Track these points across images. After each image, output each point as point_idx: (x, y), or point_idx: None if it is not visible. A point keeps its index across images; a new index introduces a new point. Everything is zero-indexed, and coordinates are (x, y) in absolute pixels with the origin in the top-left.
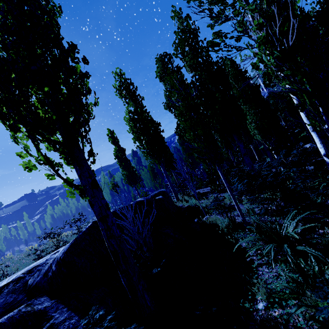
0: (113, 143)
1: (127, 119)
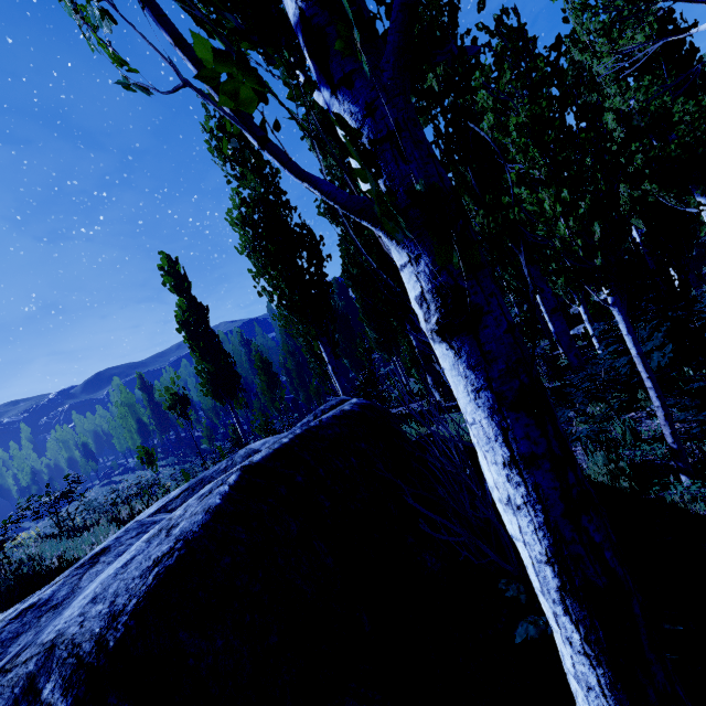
0: (176, 289)
1: (233, 219)
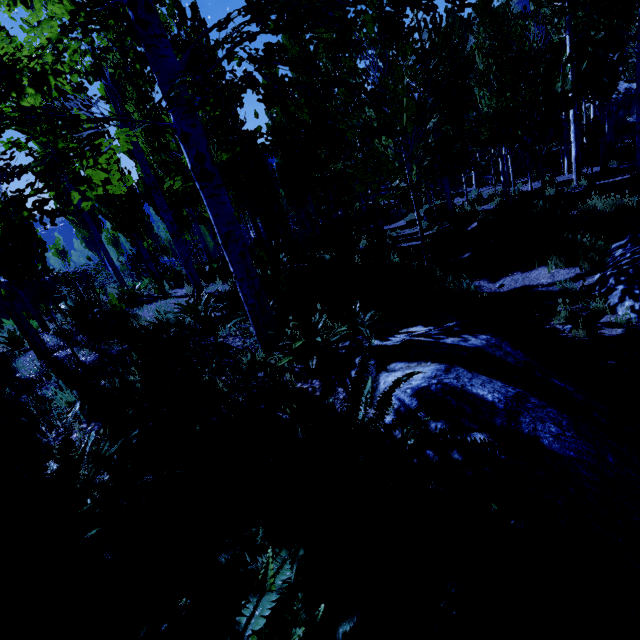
0: None
1: None
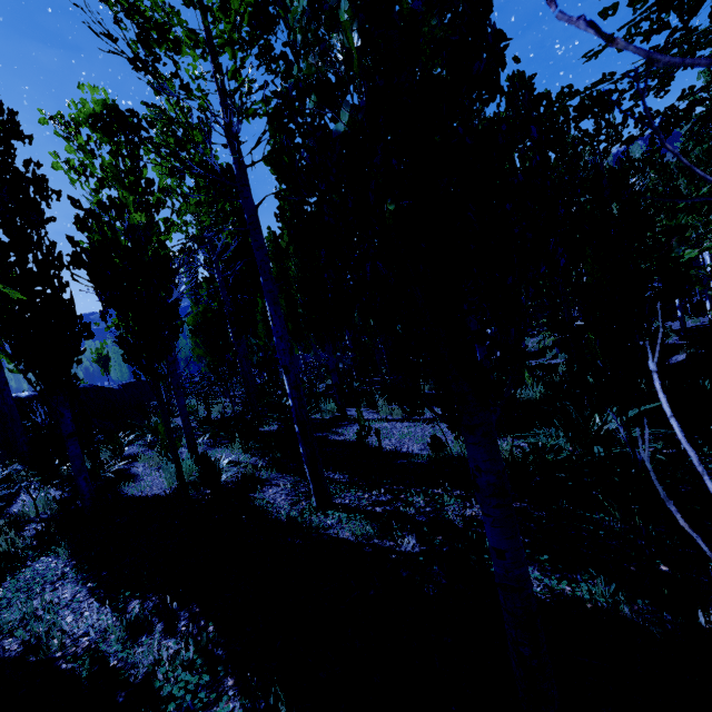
0: None
1: None
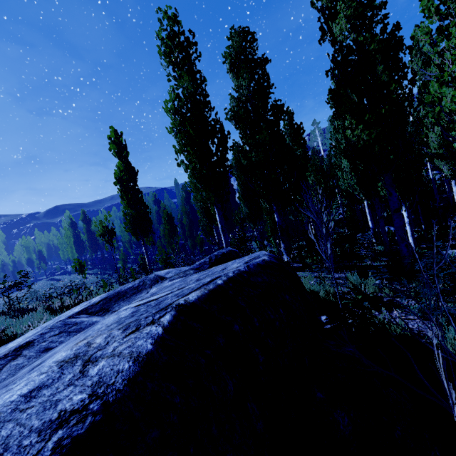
0: (117, 154)
1: (167, 108)
